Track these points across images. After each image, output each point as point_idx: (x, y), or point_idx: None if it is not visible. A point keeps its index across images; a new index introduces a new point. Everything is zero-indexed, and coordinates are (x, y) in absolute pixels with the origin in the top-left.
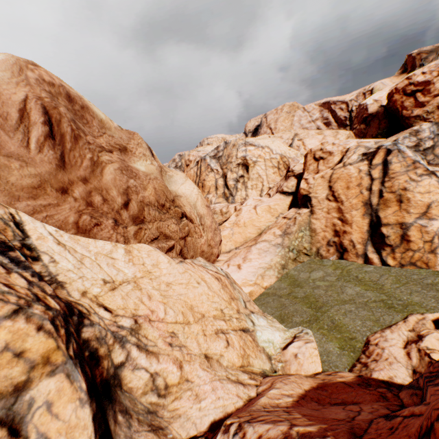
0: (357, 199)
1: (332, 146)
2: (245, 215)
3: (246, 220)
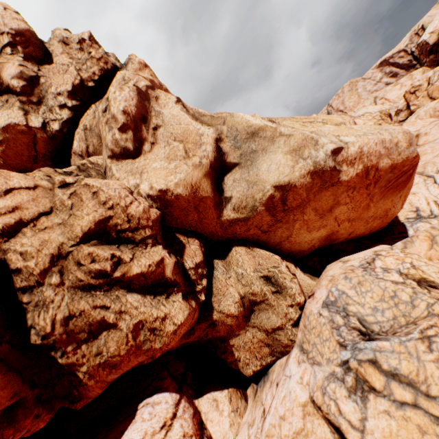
0: None
1: (418, 82)
2: None
3: None
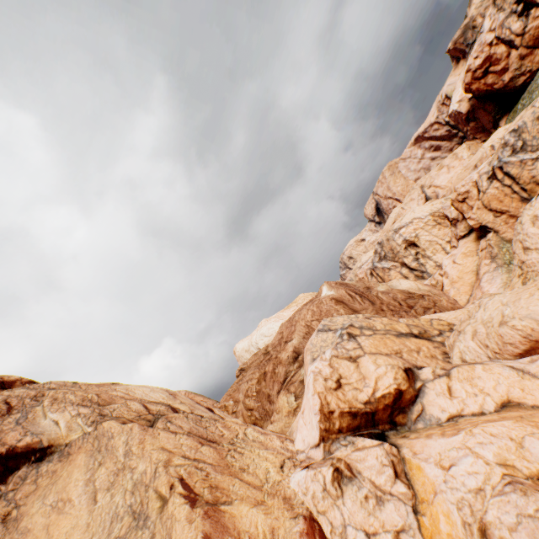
0: (513, 203)
1: (463, 187)
2: (453, 272)
3: (457, 274)
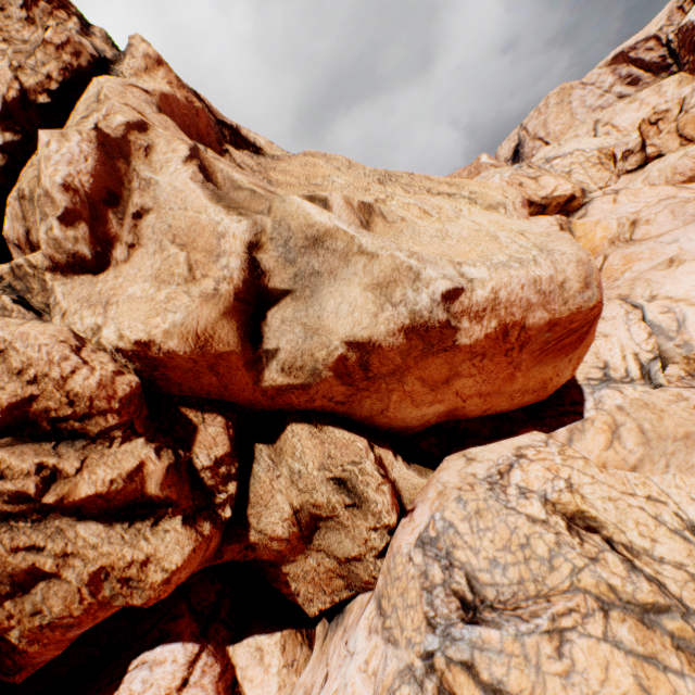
0: None
1: (665, 105)
2: None
3: None
